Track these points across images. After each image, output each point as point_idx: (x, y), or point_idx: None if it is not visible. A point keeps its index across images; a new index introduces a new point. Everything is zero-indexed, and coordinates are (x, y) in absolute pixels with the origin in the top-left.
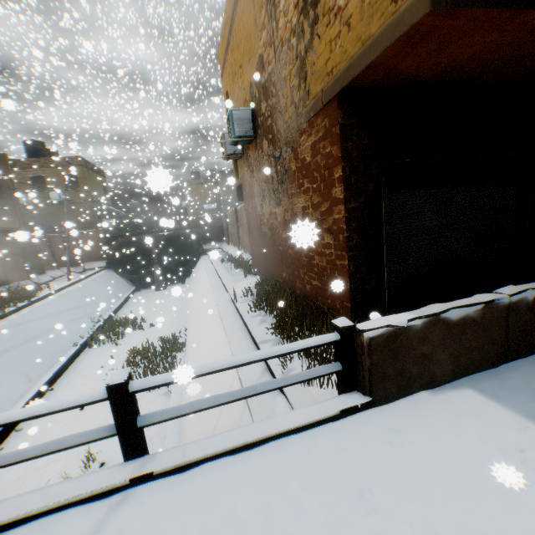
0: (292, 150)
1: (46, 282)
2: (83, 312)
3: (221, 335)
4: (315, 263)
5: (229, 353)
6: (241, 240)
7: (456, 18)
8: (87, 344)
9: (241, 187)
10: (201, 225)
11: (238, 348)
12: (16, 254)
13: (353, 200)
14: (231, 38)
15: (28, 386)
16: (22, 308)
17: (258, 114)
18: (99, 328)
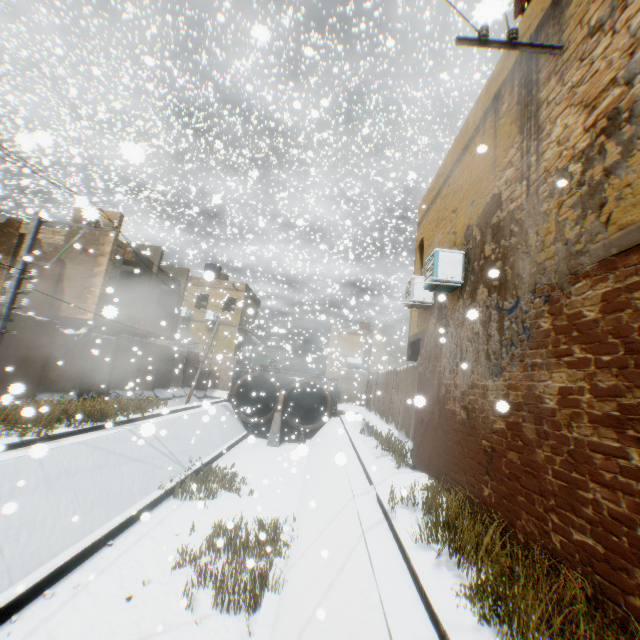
0: (547, 301)
1: (165, 398)
2: (184, 445)
3: (361, 564)
4: (588, 498)
5: (380, 616)
6: (393, 411)
7: None
8: (172, 491)
9: (415, 344)
10: (342, 378)
11: (398, 613)
12: (153, 361)
13: None
14: (444, 186)
15: (89, 527)
16: (131, 421)
17: (476, 257)
18: (192, 474)
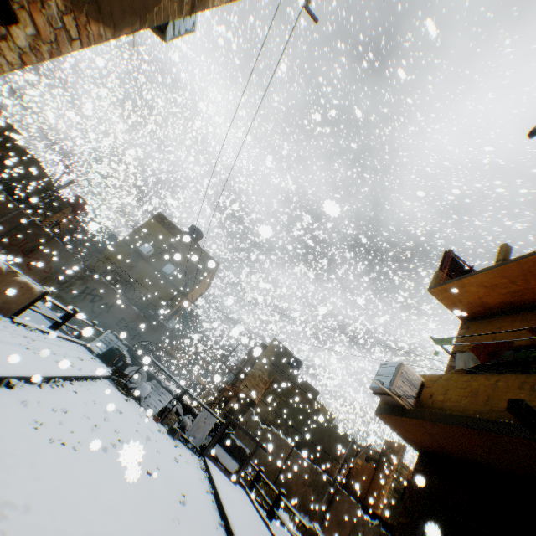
0: None
1: None
2: None
3: None
4: None
5: None
6: None
7: (385, 416)
8: None
9: None
10: None
11: None
12: None
13: (402, 514)
14: None
15: None
16: None
17: None
18: None
